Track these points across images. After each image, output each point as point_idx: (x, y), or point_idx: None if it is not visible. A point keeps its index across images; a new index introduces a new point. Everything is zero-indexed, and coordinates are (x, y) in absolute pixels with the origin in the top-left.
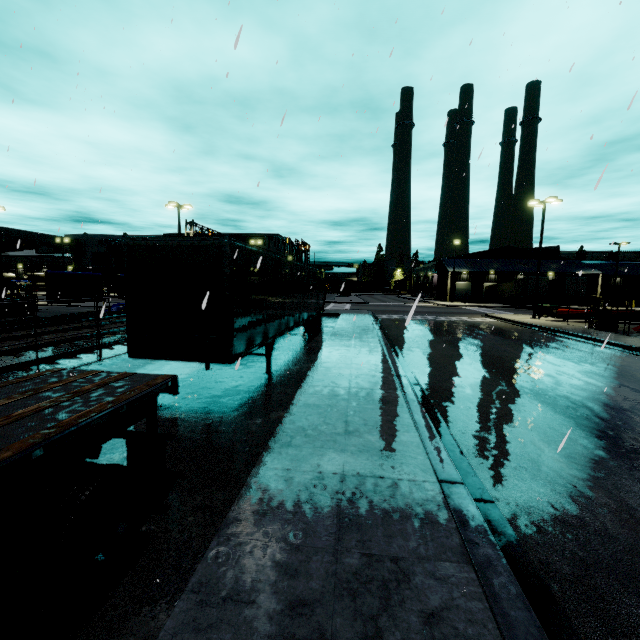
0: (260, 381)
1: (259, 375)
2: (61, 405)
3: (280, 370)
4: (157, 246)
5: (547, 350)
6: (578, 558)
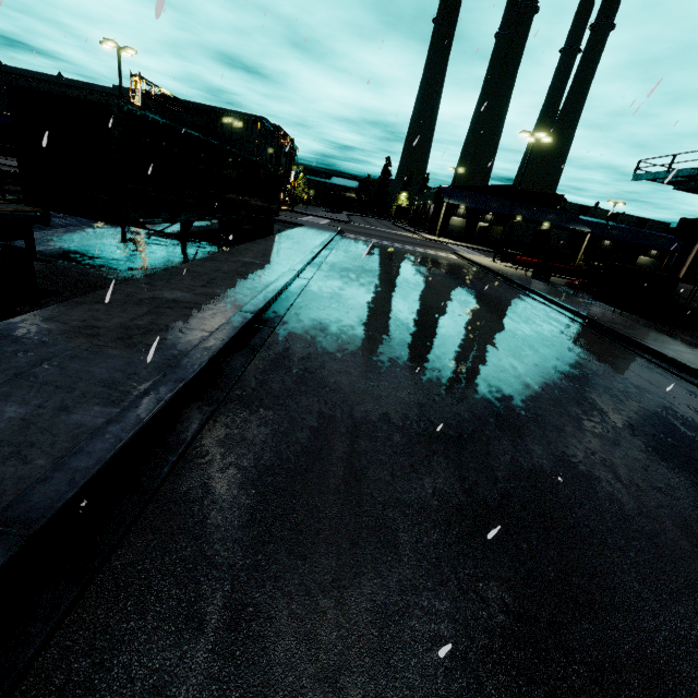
0: (170, 258)
1: (173, 254)
2: None
3: (197, 255)
4: (42, 92)
5: (462, 282)
6: (294, 350)
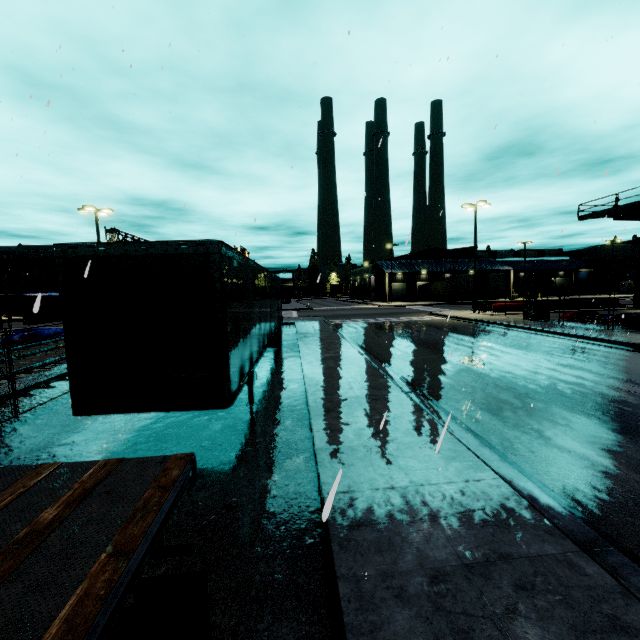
0: (247, 416)
1: (241, 408)
2: (9, 585)
3: (263, 398)
4: (112, 256)
5: (511, 345)
6: None
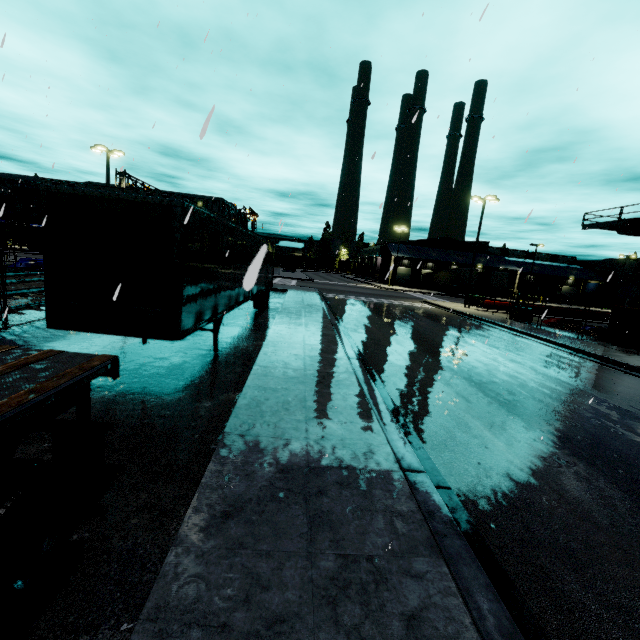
0: (206, 359)
1: (205, 352)
2: None
3: (228, 347)
4: (88, 196)
5: (478, 338)
6: (525, 539)
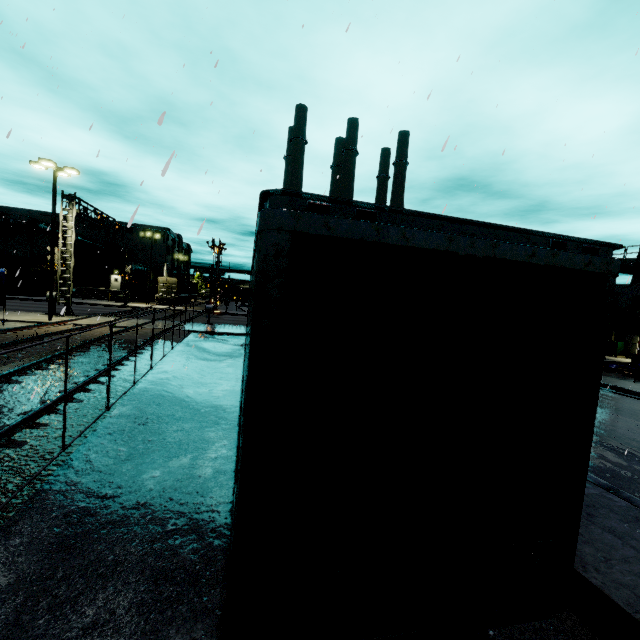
0: None
1: None
2: None
3: None
4: (413, 248)
5: None
6: None
